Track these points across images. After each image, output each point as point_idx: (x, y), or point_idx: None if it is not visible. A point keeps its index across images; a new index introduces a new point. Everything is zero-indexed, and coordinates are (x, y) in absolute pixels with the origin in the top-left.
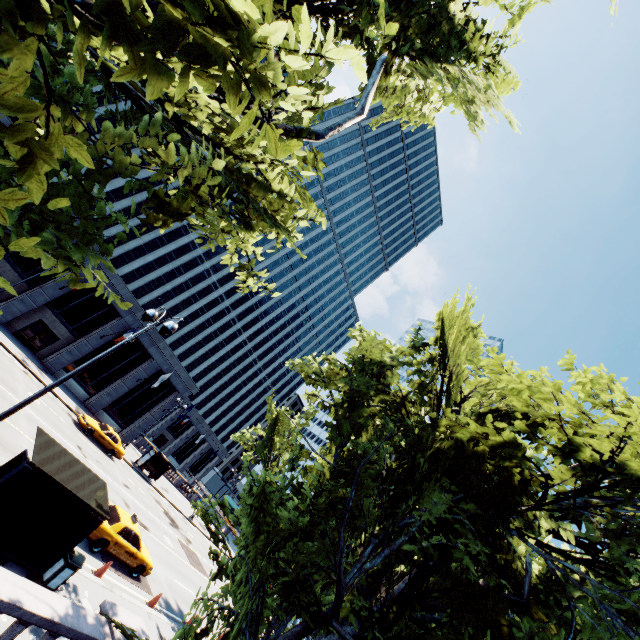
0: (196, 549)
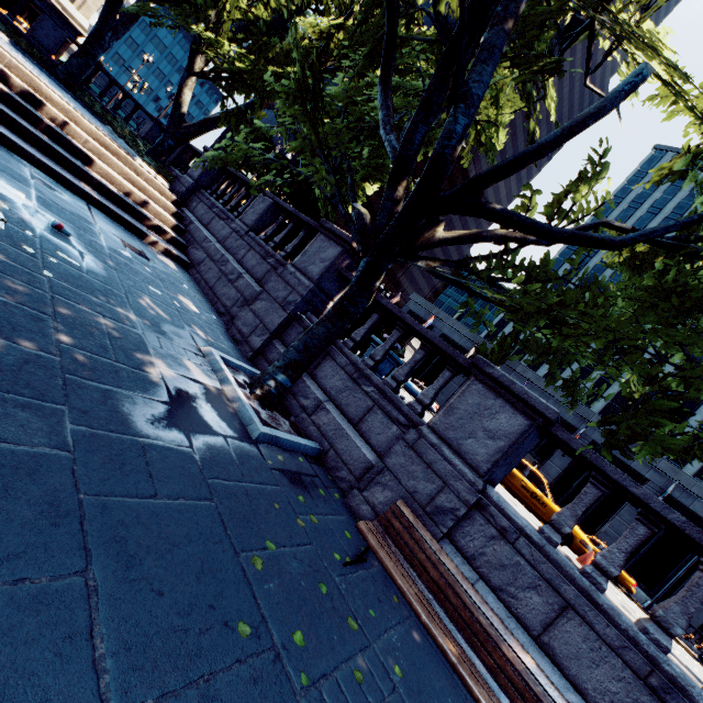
0: None
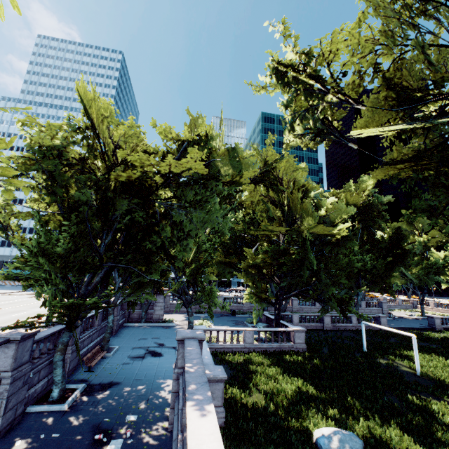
0: None
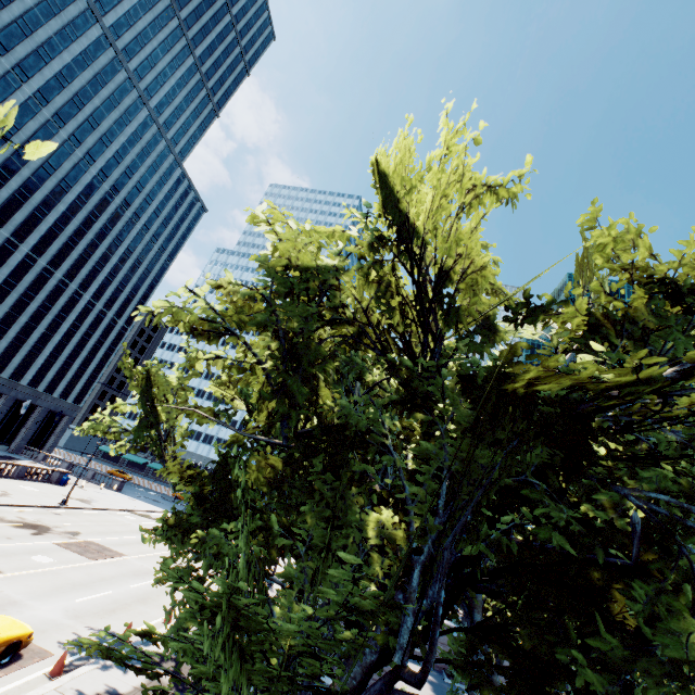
0: (90, 535)
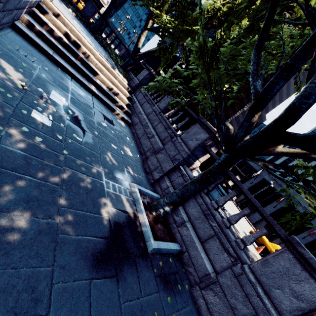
0: None
